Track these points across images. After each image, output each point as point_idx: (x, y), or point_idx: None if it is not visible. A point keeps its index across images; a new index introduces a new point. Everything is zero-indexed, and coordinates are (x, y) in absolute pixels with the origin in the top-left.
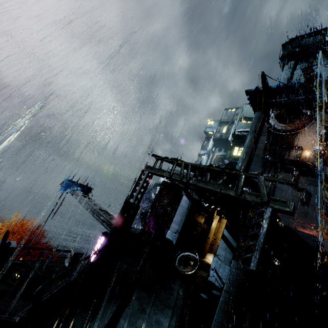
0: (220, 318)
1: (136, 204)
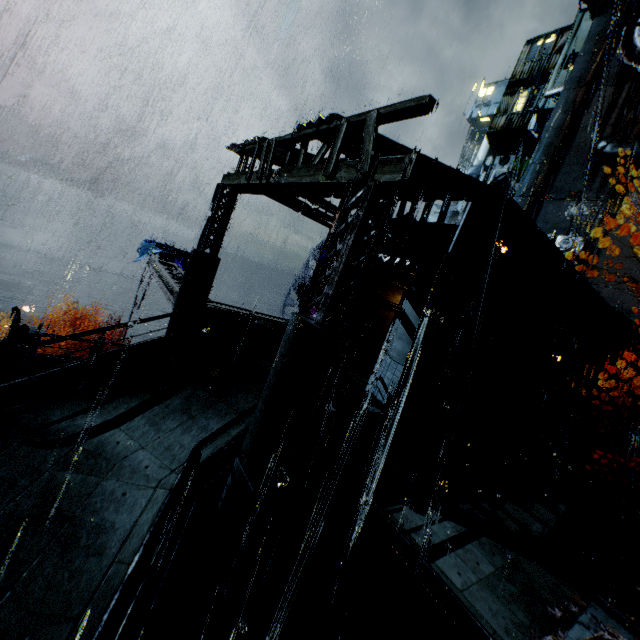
0: (260, 411)
1: (208, 254)
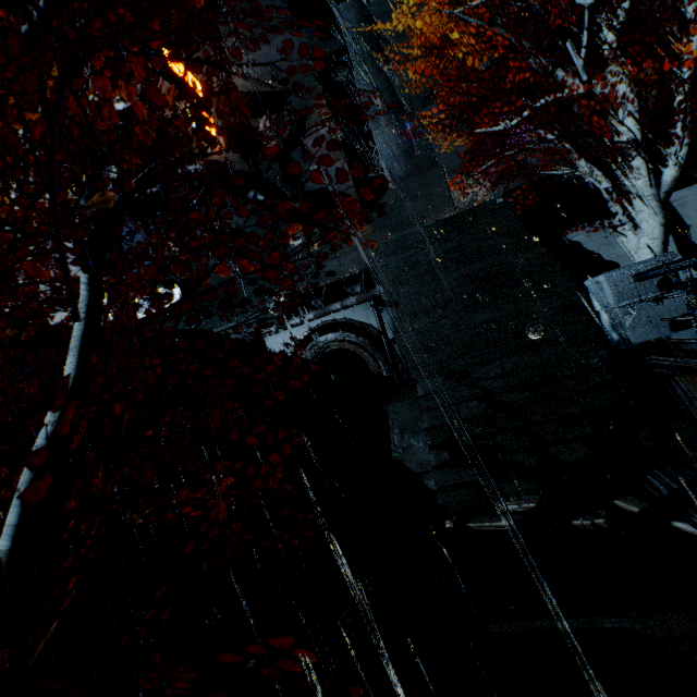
0: None
1: None
